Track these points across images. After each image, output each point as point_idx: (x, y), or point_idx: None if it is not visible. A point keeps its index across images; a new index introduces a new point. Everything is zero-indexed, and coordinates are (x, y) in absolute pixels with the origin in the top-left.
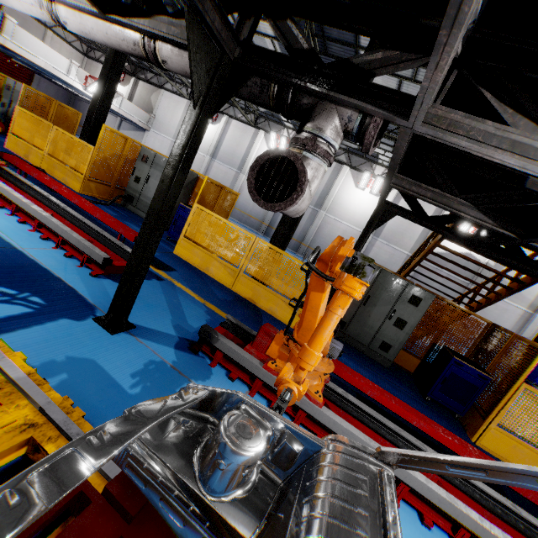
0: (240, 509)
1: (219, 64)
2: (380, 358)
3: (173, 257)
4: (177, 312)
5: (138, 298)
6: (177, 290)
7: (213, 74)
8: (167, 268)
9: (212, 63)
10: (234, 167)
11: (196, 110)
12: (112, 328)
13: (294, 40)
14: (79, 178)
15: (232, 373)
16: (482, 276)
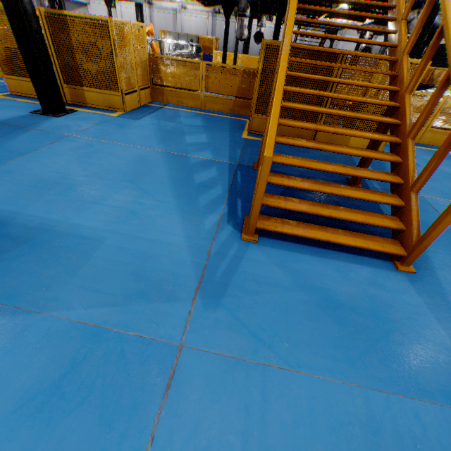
0: None
1: None
2: None
3: None
4: None
5: None
6: None
7: None
8: None
9: None
10: (169, 11)
11: None
12: None
13: None
14: None
15: None
16: None
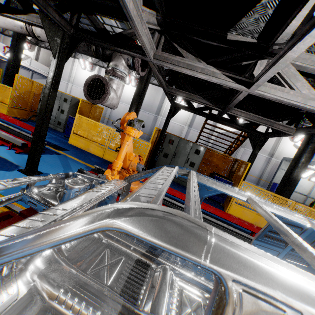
0: None
1: (63, 37)
2: (185, 183)
3: (68, 145)
4: (68, 167)
5: (45, 162)
6: (69, 159)
7: (61, 42)
8: (64, 149)
9: (59, 36)
10: None
11: (55, 60)
12: (28, 173)
13: (97, 24)
14: (6, 107)
15: None
16: (228, 136)
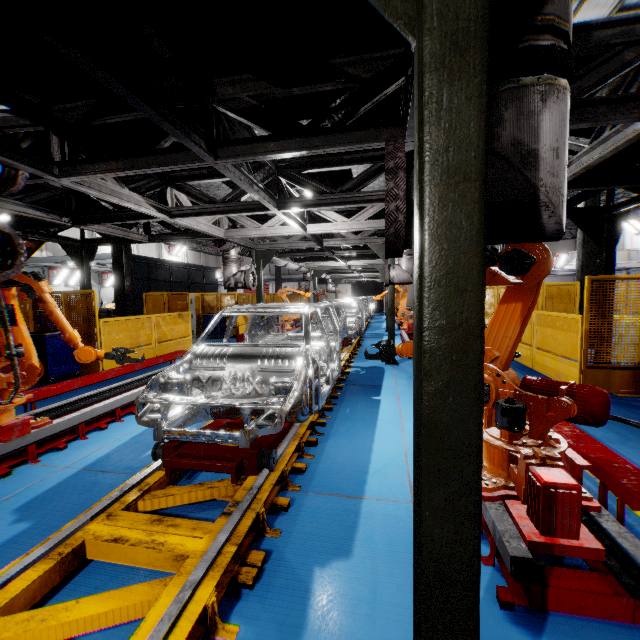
0: (197, 395)
1: None
2: None
3: None
4: None
5: None
6: None
7: None
8: None
9: None
10: None
11: None
12: None
13: None
14: None
15: (2, 472)
16: None
